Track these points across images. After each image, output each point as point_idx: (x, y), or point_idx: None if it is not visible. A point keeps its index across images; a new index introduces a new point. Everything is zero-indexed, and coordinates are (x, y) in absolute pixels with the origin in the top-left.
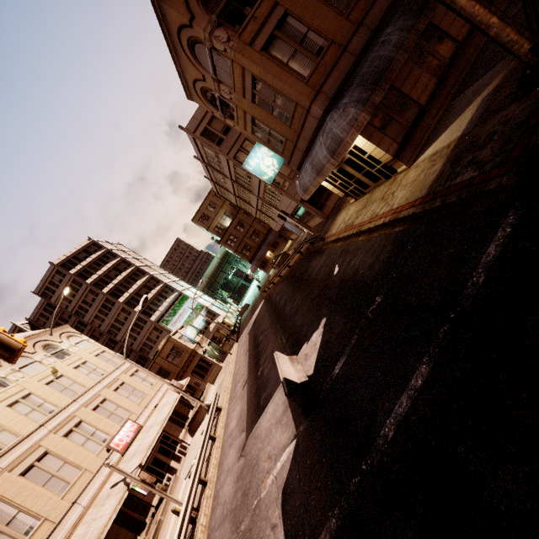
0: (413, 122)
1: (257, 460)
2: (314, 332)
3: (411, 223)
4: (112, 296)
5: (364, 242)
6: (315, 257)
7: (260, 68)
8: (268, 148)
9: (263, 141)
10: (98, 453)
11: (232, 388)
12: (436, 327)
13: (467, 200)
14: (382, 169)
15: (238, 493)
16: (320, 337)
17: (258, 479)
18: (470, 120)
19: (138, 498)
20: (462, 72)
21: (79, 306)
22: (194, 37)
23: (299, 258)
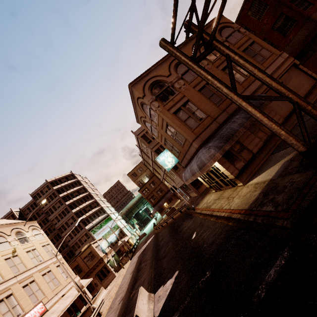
0: (248, 161)
1: None
2: (169, 279)
3: (238, 224)
4: (70, 207)
5: (212, 224)
6: (187, 219)
7: (170, 121)
8: (171, 153)
9: (169, 149)
10: None
11: (114, 299)
12: None
13: (267, 224)
14: (230, 181)
15: None
16: (171, 285)
17: None
18: (277, 171)
19: None
20: (278, 141)
21: (50, 209)
22: (143, 102)
23: (179, 215)
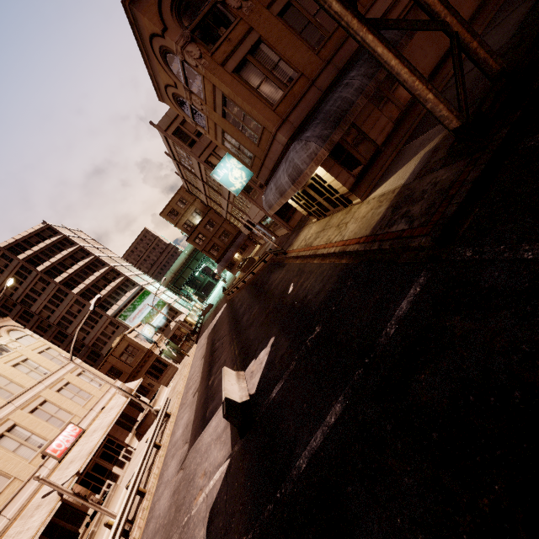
0: (369, 160)
1: (194, 475)
2: (263, 349)
3: (355, 258)
4: (65, 286)
5: (317, 267)
6: (276, 269)
7: (230, 90)
8: (237, 160)
9: (233, 152)
10: (31, 460)
11: (184, 394)
12: (354, 369)
13: (397, 249)
14: (340, 198)
15: (172, 507)
16: (266, 356)
17: (192, 495)
18: (413, 171)
19: (73, 508)
20: (416, 119)
21: (26, 295)
22: (166, 47)
23: (263, 267)
